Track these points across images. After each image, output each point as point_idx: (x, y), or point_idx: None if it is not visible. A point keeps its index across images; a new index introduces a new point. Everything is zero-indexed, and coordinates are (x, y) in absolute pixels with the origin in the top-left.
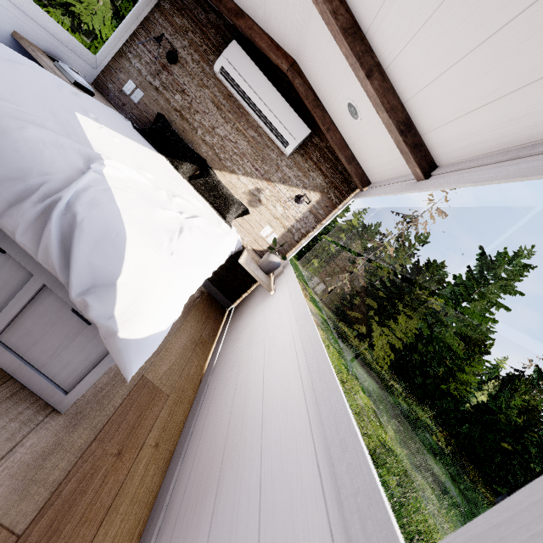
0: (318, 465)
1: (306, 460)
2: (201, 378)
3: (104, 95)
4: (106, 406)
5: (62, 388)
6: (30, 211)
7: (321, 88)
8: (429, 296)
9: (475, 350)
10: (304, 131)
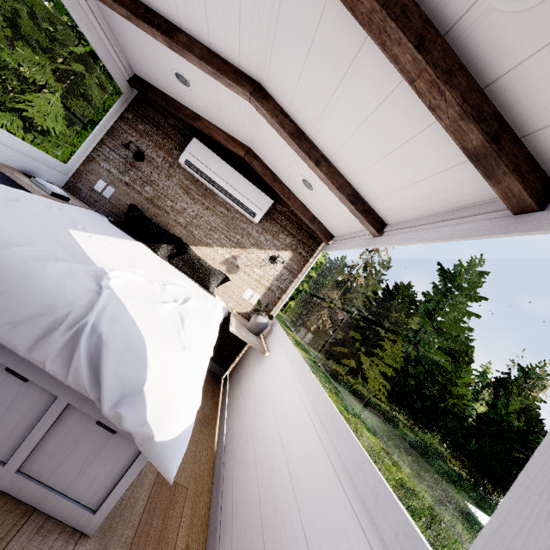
0: (358, 520)
1: (346, 518)
2: (214, 460)
3: (76, 195)
4: (130, 517)
5: (89, 507)
6: (60, 340)
7: (277, 168)
8: (406, 317)
9: (461, 362)
10: (267, 202)
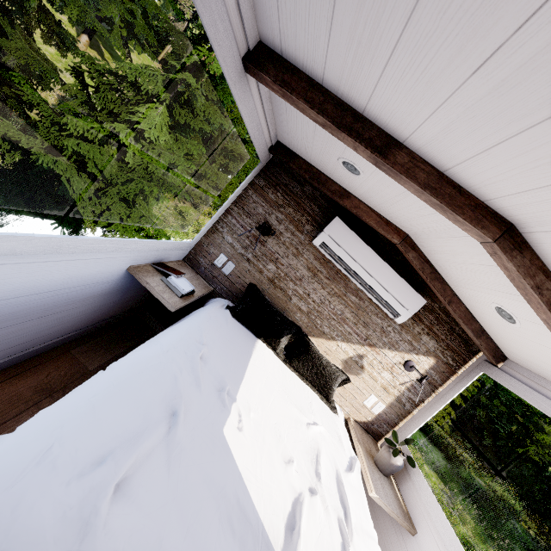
0: None
1: None
2: None
3: (195, 269)
4: None
5: None
6: None
7: (447, 270)
8: None
9: None
10: (418, 302)
